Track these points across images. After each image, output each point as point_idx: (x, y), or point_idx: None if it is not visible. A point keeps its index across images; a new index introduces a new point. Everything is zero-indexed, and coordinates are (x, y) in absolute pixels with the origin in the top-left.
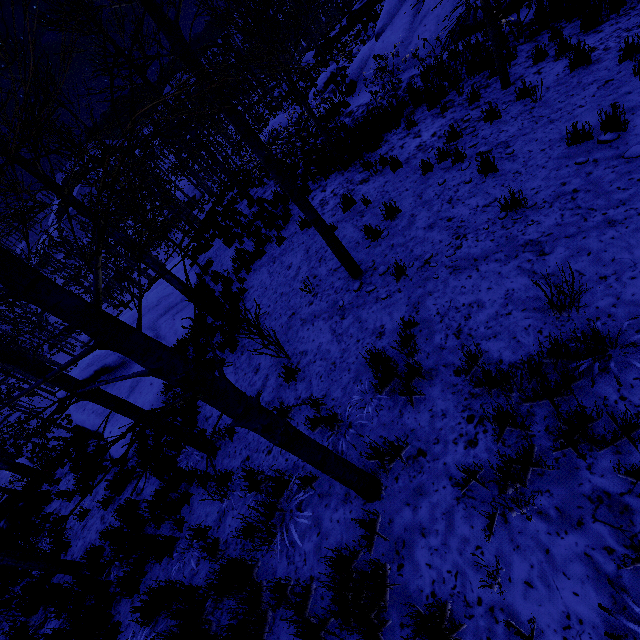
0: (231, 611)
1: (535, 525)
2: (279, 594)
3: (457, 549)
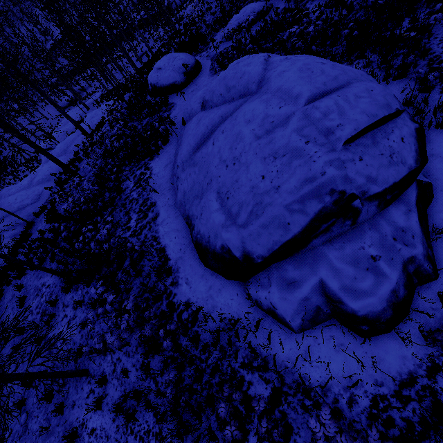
0: None
1: None
2: None
3: None
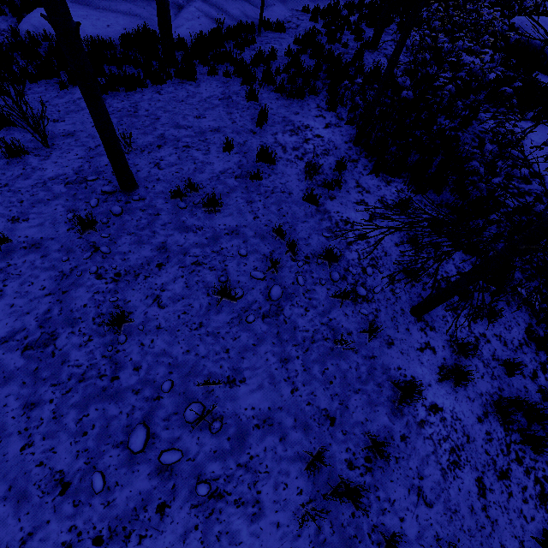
0: None
1: None
2: None
3: None
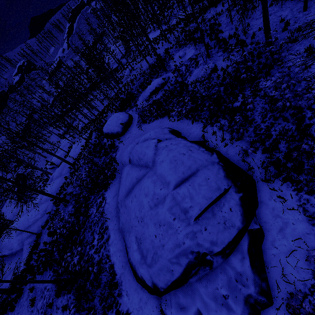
0: None
1: None
2: None
3: None
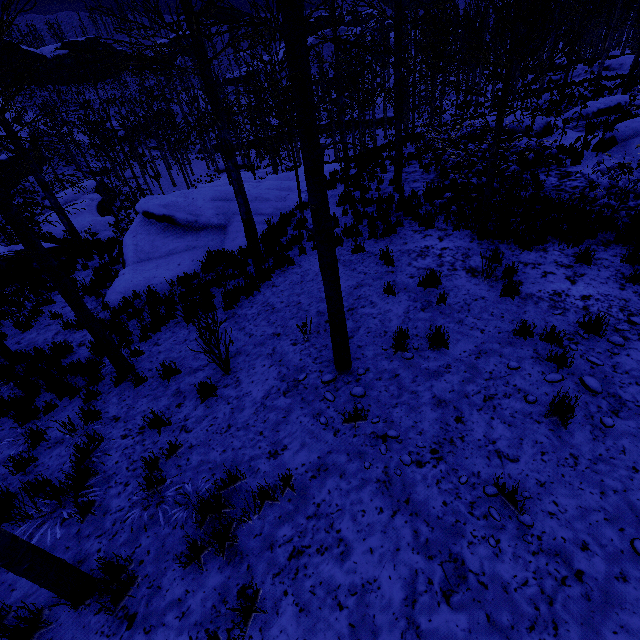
0: None
1: None
2: None
3: None
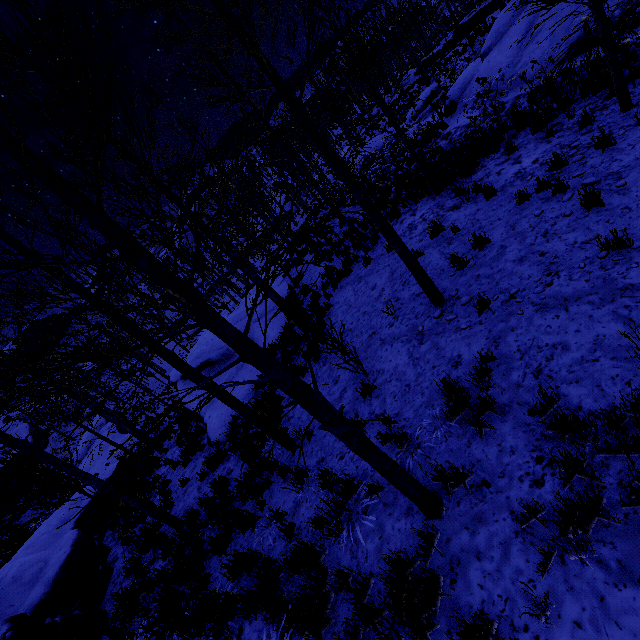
0: (300, 586)
1: (593, 572)
2: (342, 580)
3: (510, 578)
